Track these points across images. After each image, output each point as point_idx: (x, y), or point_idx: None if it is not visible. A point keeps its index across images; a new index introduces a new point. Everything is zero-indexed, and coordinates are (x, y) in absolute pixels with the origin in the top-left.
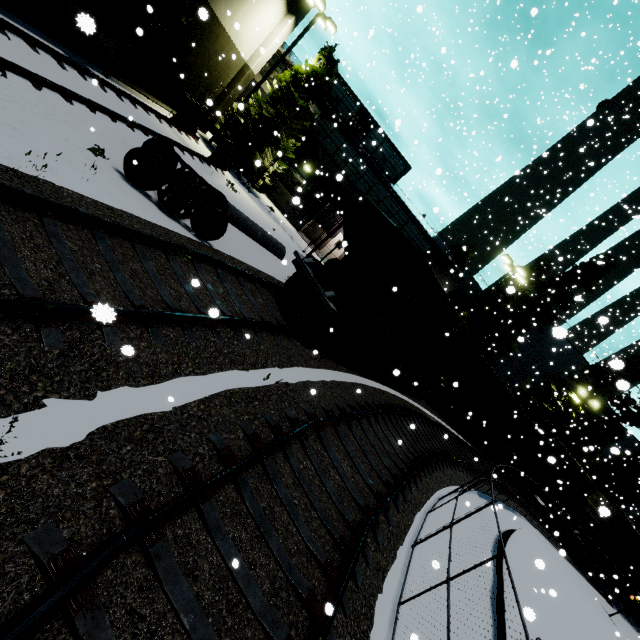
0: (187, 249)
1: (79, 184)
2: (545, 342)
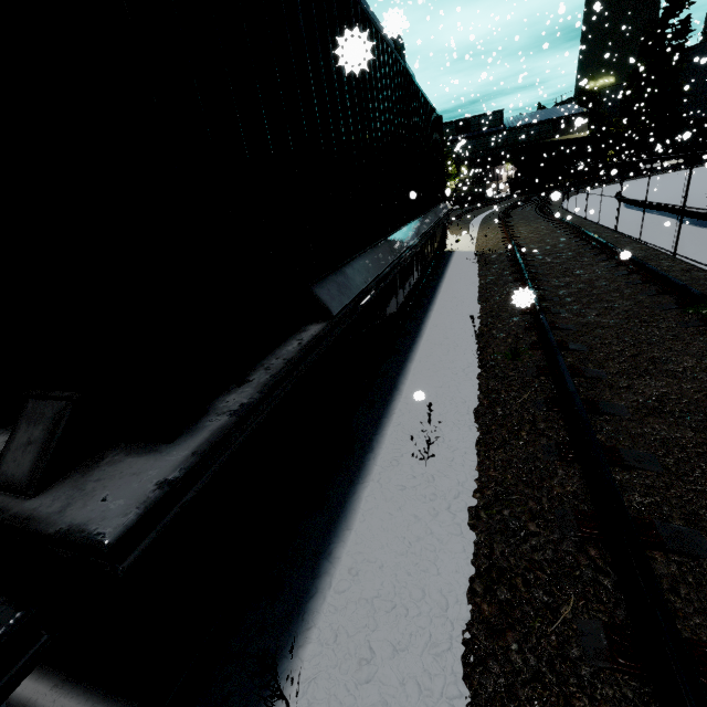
0: (487, 200)
1: None
2: None
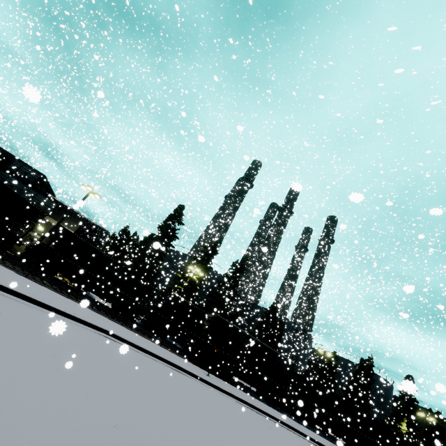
0: None
1: None
2: (183, 263)
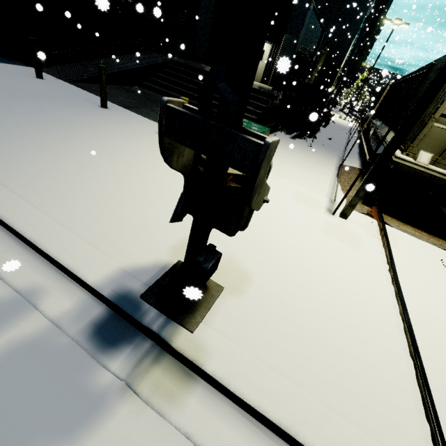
0: None
1: None
2: None
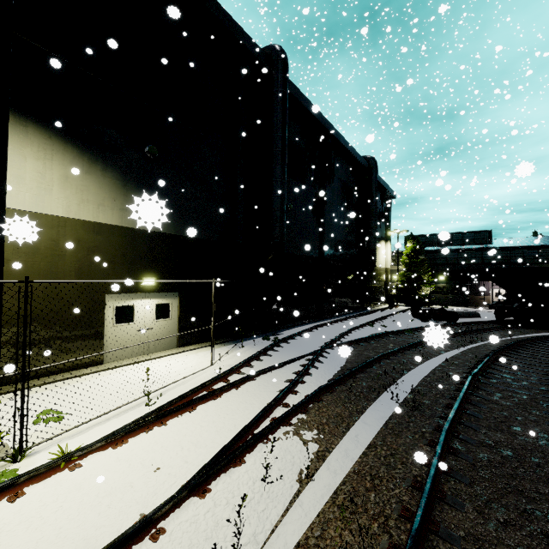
0: (459, 322)
1: (425, 325)
2: None
